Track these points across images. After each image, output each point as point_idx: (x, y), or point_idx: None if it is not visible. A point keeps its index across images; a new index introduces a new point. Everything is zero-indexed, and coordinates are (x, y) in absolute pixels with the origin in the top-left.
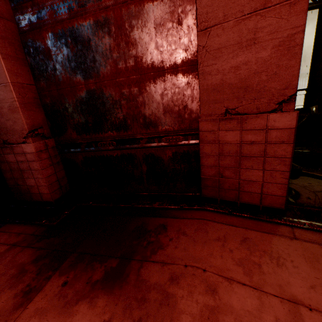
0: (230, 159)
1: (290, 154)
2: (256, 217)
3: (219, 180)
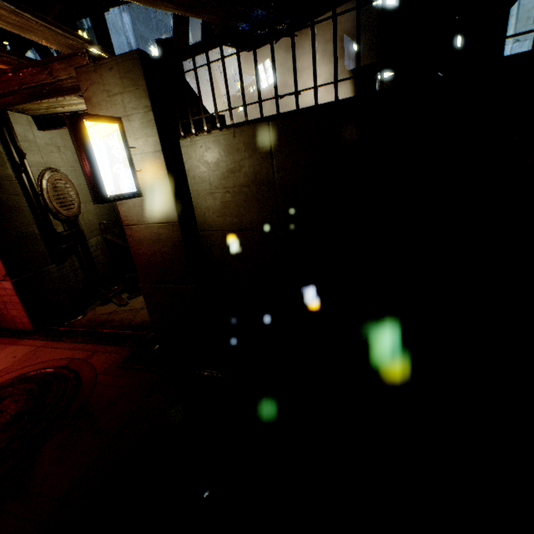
0: (2, 304)
1: (20, 301)
2: (20, 336)
3: (5, 316)
